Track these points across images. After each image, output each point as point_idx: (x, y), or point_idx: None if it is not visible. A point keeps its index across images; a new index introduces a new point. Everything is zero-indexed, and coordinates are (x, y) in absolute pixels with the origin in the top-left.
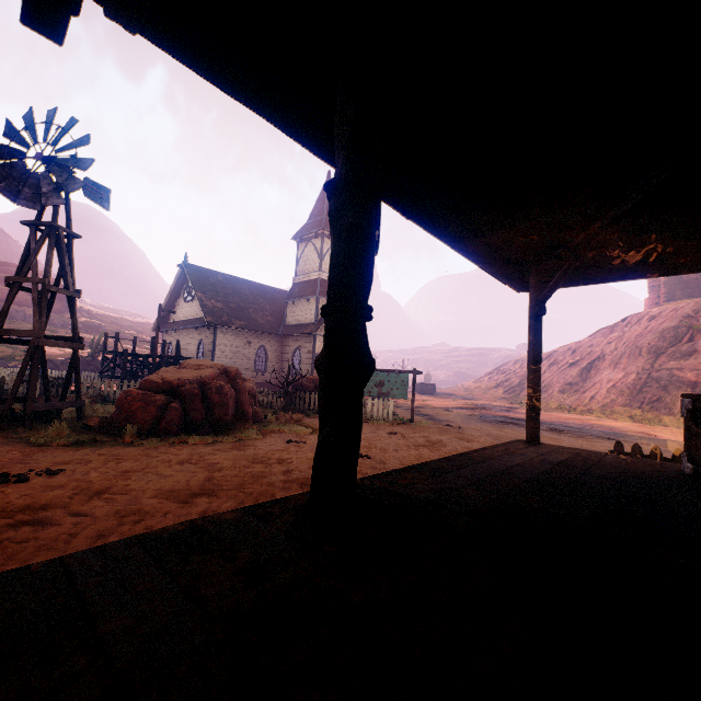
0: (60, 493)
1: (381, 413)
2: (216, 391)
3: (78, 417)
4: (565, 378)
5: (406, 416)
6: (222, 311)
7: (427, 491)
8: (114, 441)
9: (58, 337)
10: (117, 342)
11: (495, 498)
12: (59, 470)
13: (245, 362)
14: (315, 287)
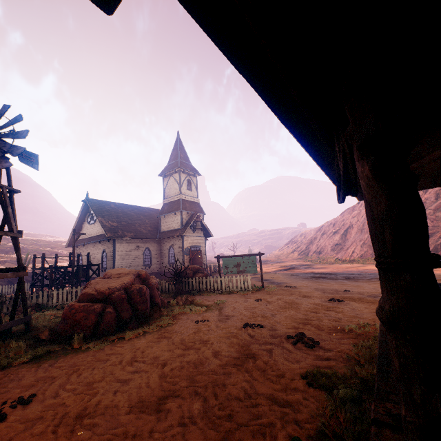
0: (42, 428)
1: (243, 285)
2: (137, 293)
3: (26, 330)
4: (333, 241)
5: (256, 283)
6: (117, 228)
7: None
8: (65, 350)
9: (5, 269)
10: (44, 260)
11: None
12: (31, 396)
13: (137, 260)
14: (179, 205)
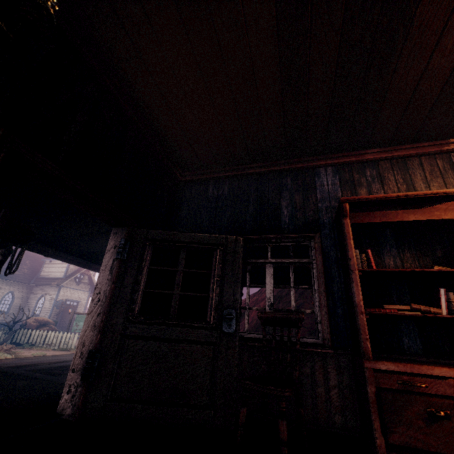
0: None
1: None
2: None
3: None
4: None
5: None
6: None
7: (2, 363)
8: None
9: None
10: None
11: (29, 364)
12: None
13: None
14: None
